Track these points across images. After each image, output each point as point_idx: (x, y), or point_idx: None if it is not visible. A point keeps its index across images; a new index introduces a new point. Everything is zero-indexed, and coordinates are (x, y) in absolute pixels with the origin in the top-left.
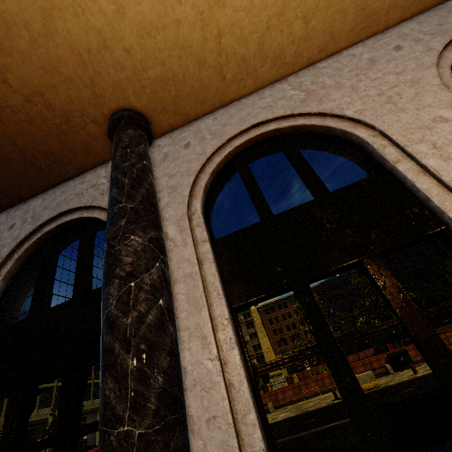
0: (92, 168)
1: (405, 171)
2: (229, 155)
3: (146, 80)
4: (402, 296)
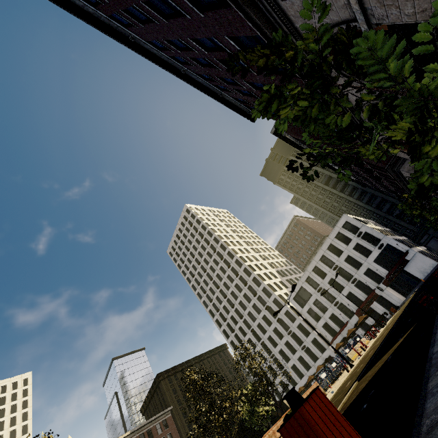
0: None
1: None
2: None
3: None
4: None
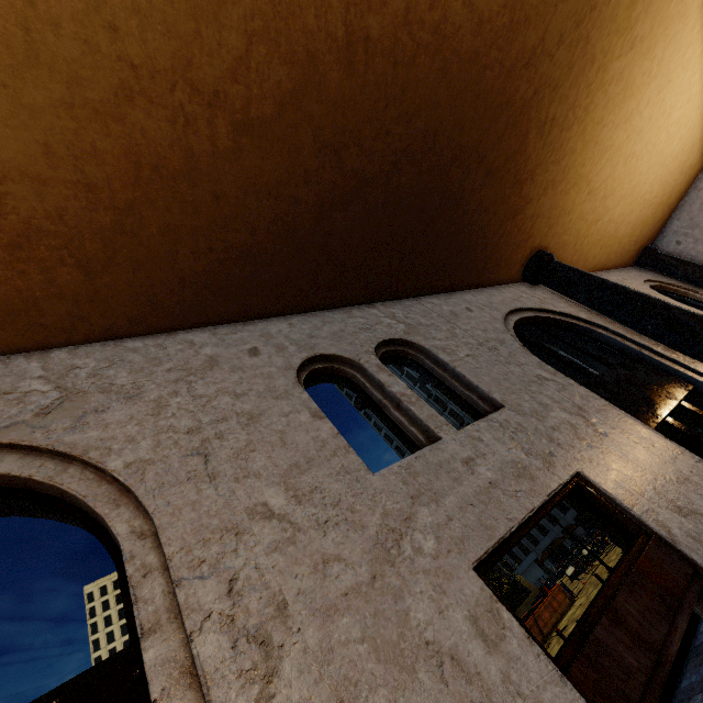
0: (497, 284)
1: None
2: None
3: (561, 240)
4: None
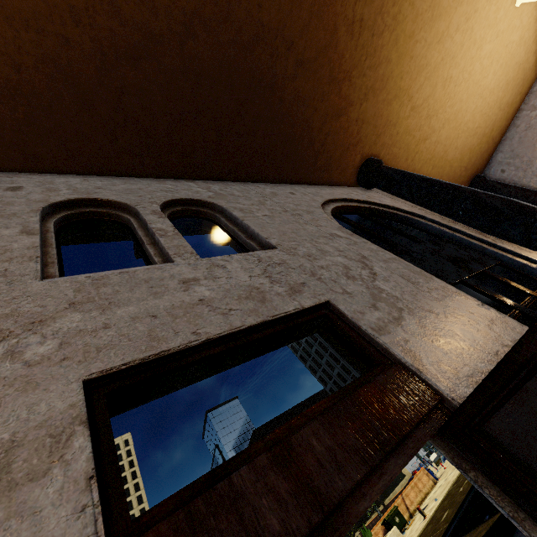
0: (332, 185)
1: None
2: None
3: (391, 151)
4: None
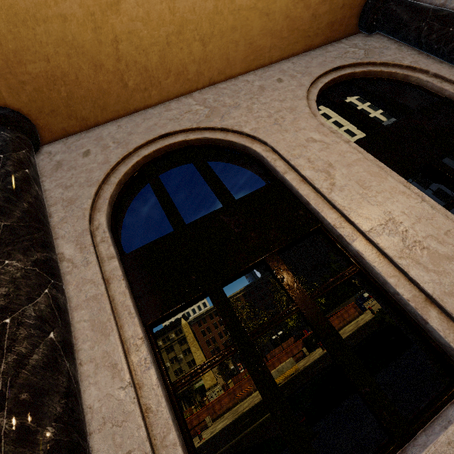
0: None
1: (291, 181)
2: (137, 165)
3: (25, 75)
4: (296, 284)
